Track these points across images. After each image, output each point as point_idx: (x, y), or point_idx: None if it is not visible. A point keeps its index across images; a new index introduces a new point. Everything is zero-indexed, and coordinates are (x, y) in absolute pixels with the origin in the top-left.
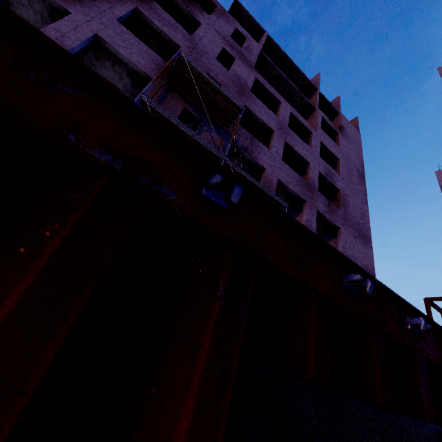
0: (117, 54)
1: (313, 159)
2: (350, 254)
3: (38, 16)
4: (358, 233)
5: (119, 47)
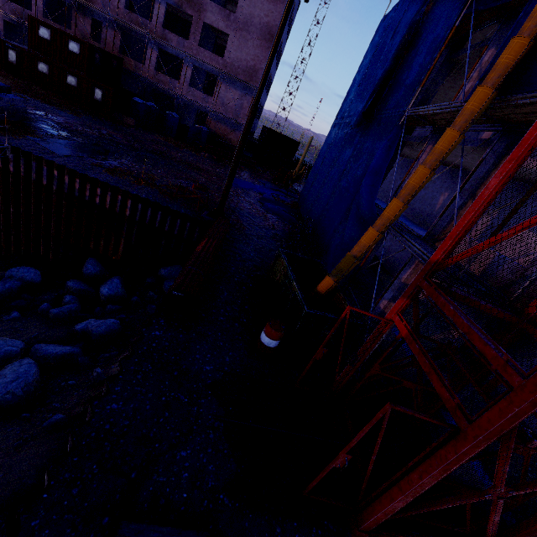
0: None
1: None
2: (247, 13)
3: None
4: None
5: None
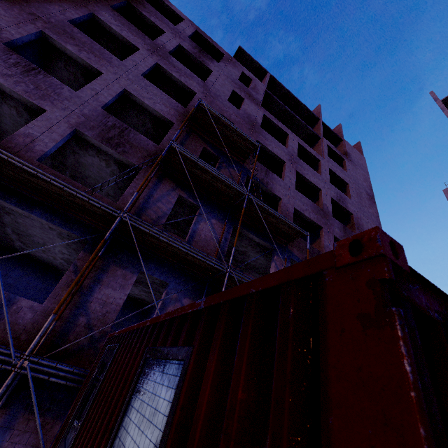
0: (143, 105)
1: (324, 185)
2: None
3: (71, 76)
4: None
5: (144, 98)
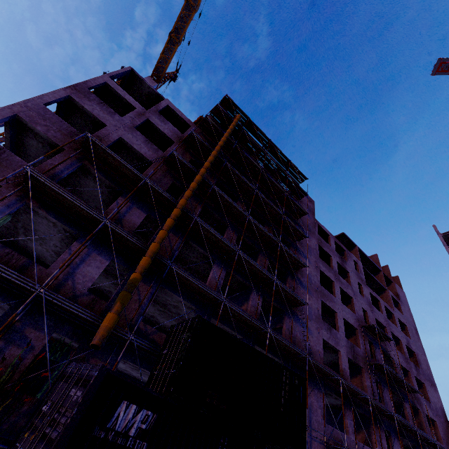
0: (346, 322)
1: (400, 335)
2: (433, 401)
3: None
4: (430, 382)
5: (348, 319)
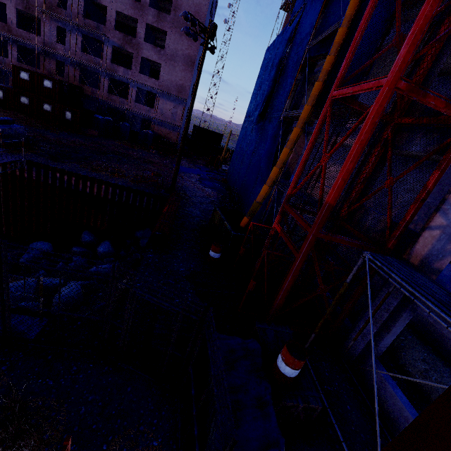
0: None
1: None
2: (173, 48)
3: None
4: None
5: None
